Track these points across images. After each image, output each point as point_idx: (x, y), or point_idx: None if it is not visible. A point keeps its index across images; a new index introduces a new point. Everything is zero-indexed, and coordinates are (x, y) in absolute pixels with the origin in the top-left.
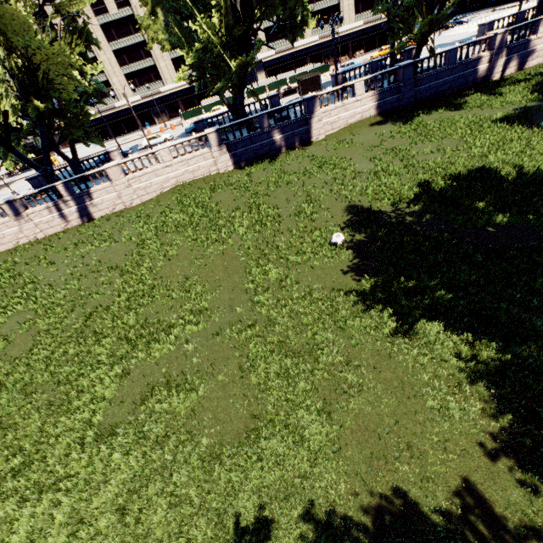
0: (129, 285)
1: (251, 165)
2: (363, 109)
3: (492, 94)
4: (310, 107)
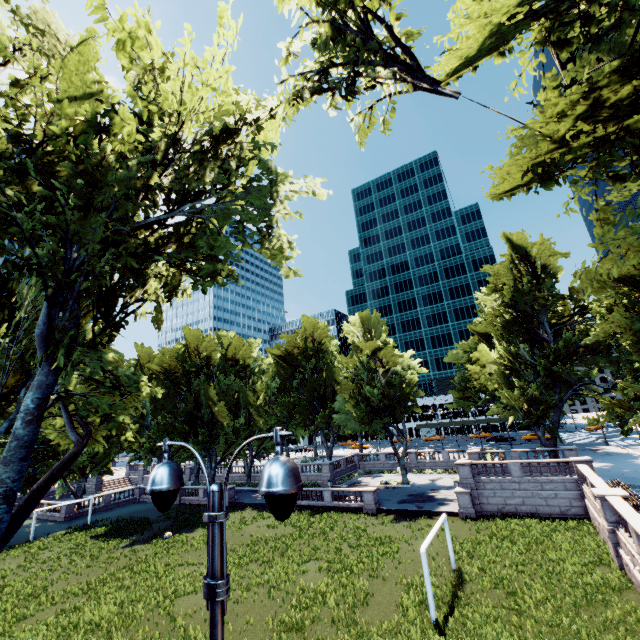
0: (233, 565)
1: None
2: None
3: None
4: None
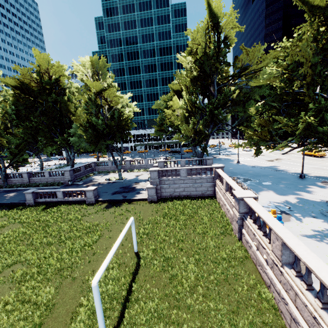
0: None
1: None
2: None
3: None
4: None
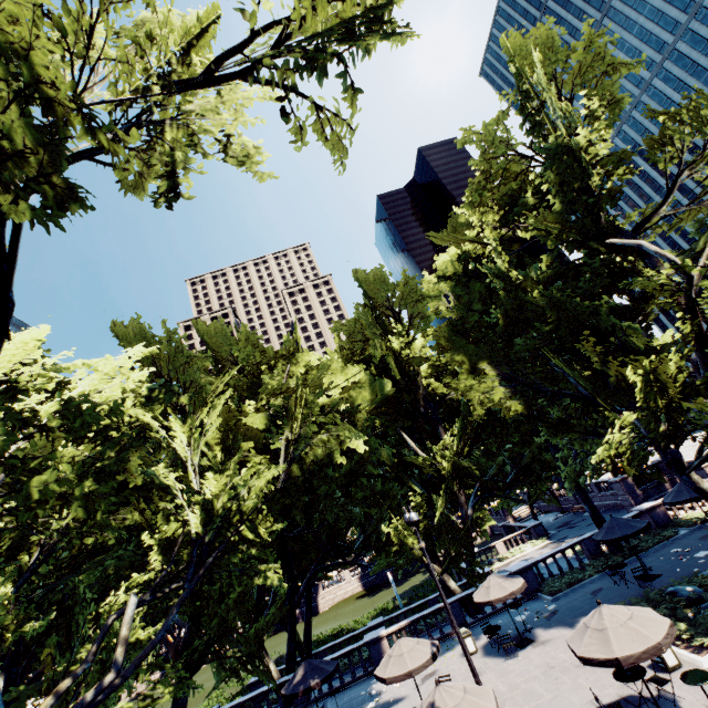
0: None
1: (277, 634)
2: (353, 587)
3: (426, 572)
4: (316, 590)
